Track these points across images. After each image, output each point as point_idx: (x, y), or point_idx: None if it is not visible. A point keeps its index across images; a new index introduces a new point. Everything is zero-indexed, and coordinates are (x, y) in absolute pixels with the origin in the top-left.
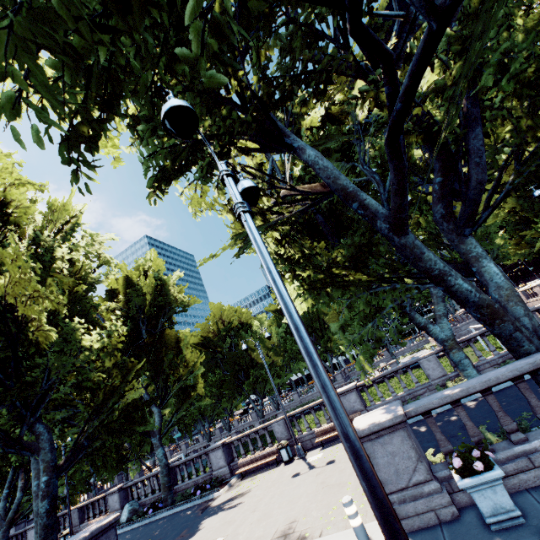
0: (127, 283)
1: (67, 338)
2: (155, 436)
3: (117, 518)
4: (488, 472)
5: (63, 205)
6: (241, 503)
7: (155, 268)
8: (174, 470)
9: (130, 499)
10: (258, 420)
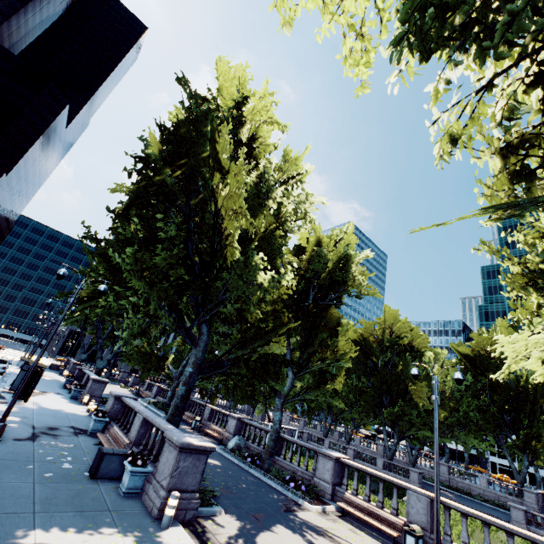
0: (316, 245)
1: (249, 267)
2: (280, 398)
3: (212, 449)
4: None
5: (295, 156)
6: None
7: (347, 242)
8: (282, 440)
9: (242, 433)
10: (383, 457)
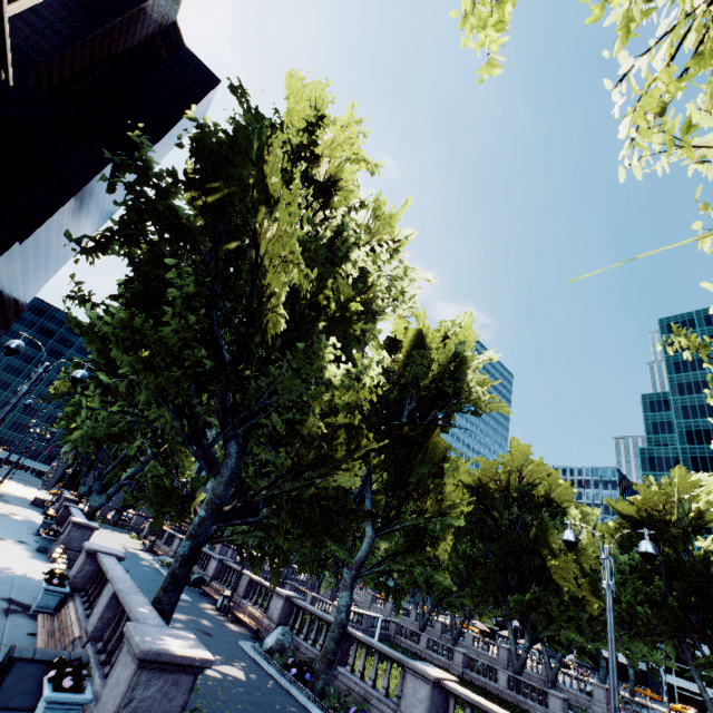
0: (416, 339)
1: (310, 355)
2: (350, 568)
3: (206, 663)
4: None
5: (390, 215)
6: None
7: (461, 340)
8: (350, 639)
9: (290, 621)
10: (506, 667)
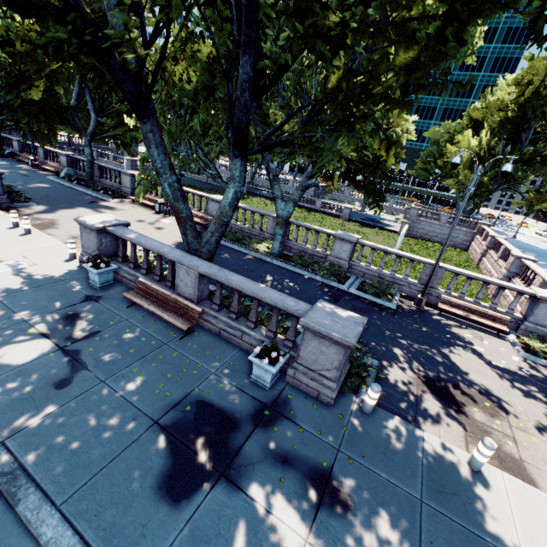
0: None
1: None
2: (86, 137)
3: (2, 173)
4: (94, 269)
5: None
6: (103, 213)
7: None
8: (103, 168)
9: (75, 166)
10: None
